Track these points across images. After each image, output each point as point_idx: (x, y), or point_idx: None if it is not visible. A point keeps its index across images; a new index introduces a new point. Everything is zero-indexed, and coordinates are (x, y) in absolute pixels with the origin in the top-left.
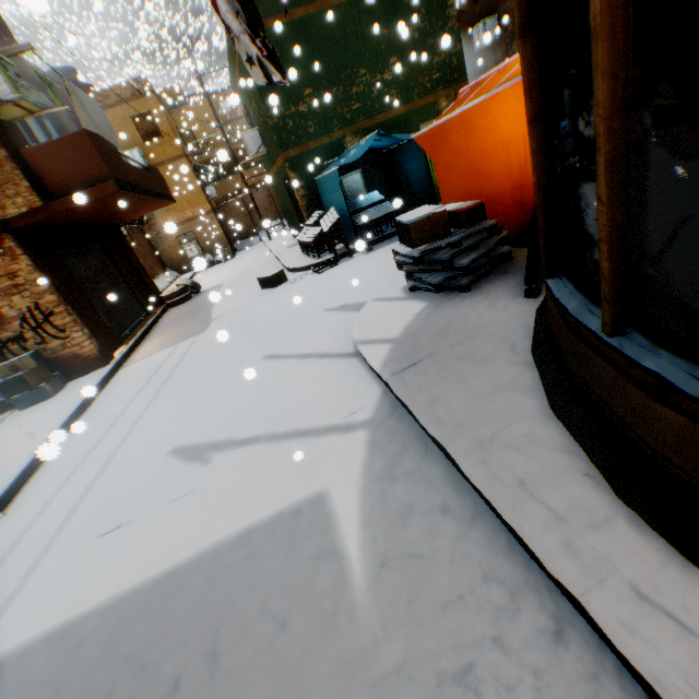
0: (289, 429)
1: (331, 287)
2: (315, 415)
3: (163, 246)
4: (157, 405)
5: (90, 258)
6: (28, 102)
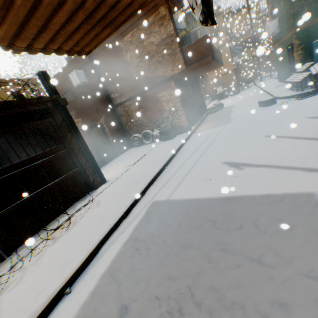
0: (286, 165)
1: (310, 106)
2: (303, 162)
3: (207, 88)
4: (212, 147)
5: (188, 91)
6: (188, 28)
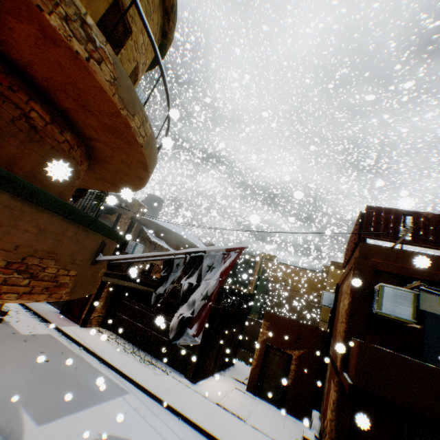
0: None
1: None
2: None
3: None
4: None
5: None
6: (386, 314)
